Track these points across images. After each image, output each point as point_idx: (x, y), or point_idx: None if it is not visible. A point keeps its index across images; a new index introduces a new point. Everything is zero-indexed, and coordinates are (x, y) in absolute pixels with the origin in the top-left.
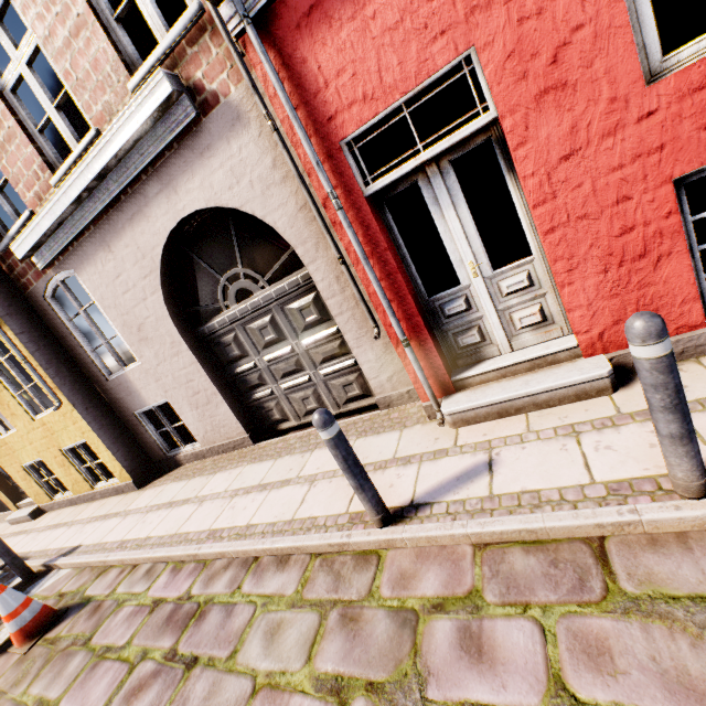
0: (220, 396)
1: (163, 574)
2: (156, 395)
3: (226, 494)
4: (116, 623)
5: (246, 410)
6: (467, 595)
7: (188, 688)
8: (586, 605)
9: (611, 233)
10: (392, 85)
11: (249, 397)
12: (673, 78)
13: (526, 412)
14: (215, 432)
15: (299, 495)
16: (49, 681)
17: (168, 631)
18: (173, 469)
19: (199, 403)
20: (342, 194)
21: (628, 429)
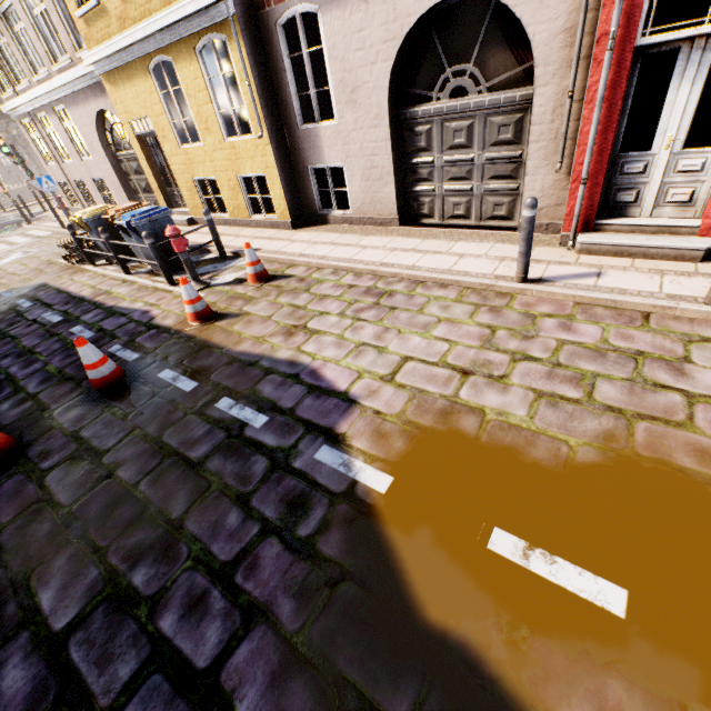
0: (392, 177)
1: (348, 276)
2: (336, 157)
3: (386, 248)
4: (324, 288)
5: (402, 198)
6: (566, 315)
7: (396, 315)
8: (629, 327)
9: None
10: None
11: (412, 188)
12: None
13: (634, 258)
14: (371, 207)
15: (452, 261)
16: (290, 299)
17: (368, 296)
18: (320, 225)
19: (371, 177)
20: (618, 36)
21: (696, 279)
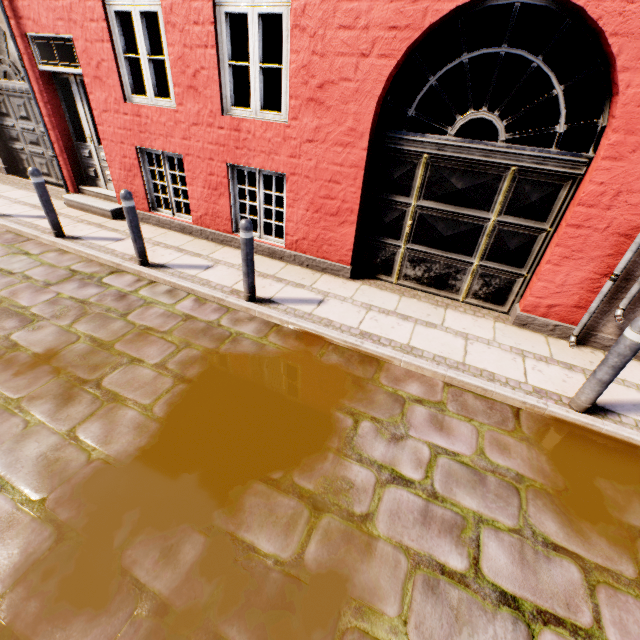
0: None
1: None
2: None
3: None
4: None
5: (10, 152)
6: None
7: None
8: (3, 244)
9: (121, 155)
10: (45, 25)
11: (11, 144)
12: (131, 106)
13: (90, 213)
14: None
15: None
16: None
17: None
18: None
19: None
20: (28, 60)
21: (90, 226)
